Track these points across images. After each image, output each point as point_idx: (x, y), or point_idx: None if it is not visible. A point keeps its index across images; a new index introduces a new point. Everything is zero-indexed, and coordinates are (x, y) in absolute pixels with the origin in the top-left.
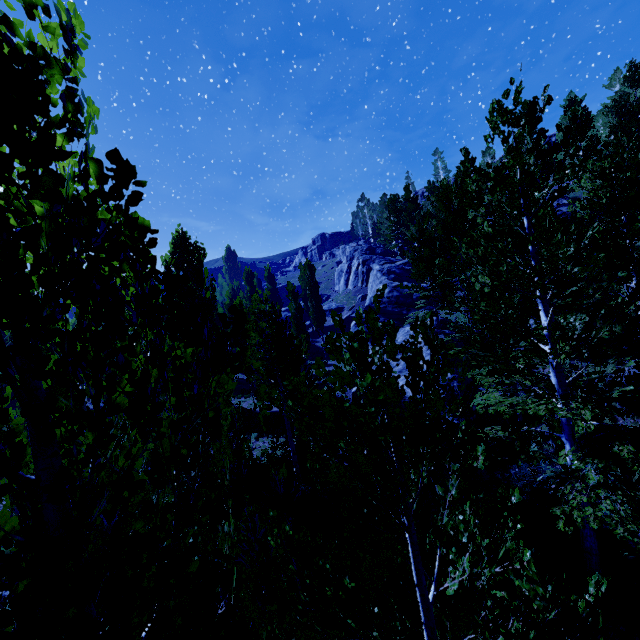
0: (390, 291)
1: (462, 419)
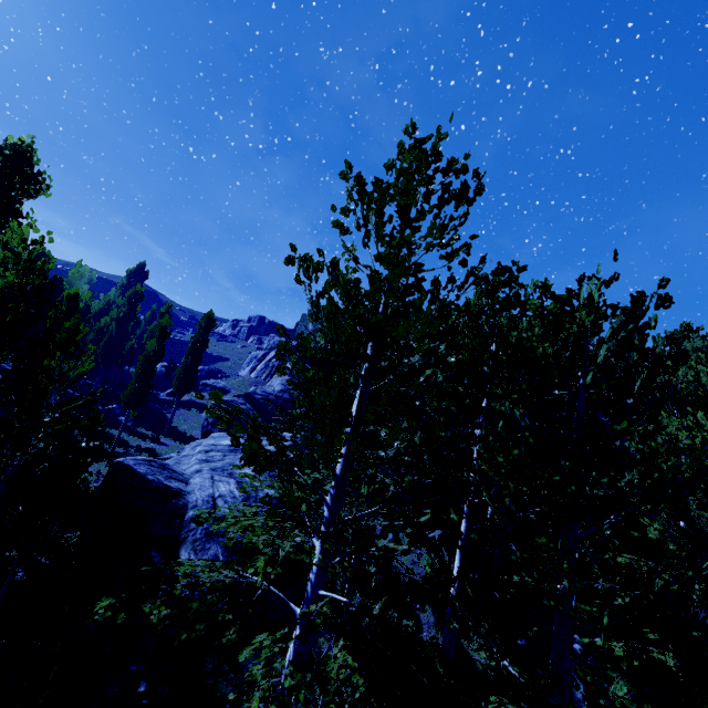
0: (282, 390)
1: (235, 558)
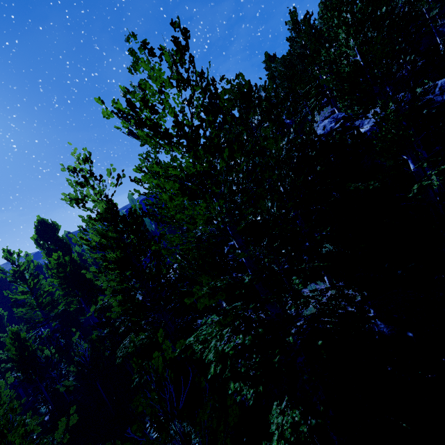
0: None
1: None
